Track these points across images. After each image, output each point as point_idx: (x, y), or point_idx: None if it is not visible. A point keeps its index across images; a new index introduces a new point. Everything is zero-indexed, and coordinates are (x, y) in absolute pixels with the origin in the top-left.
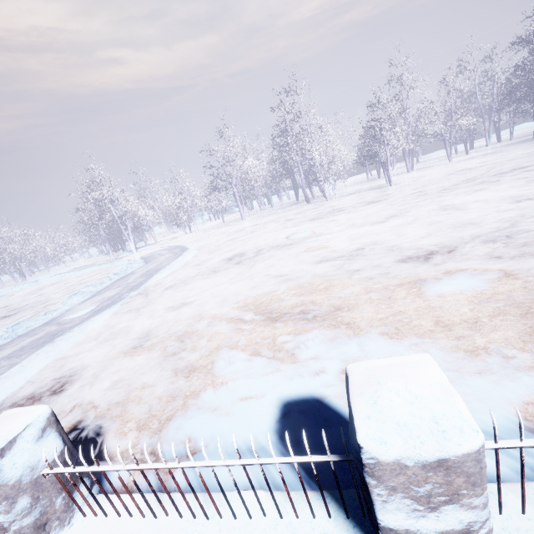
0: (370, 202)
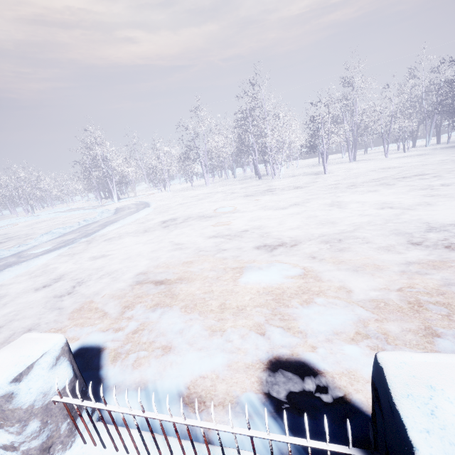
0: (297, 187)
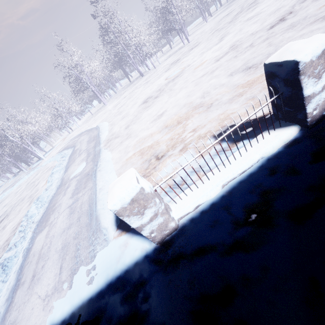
0: (191, 49)
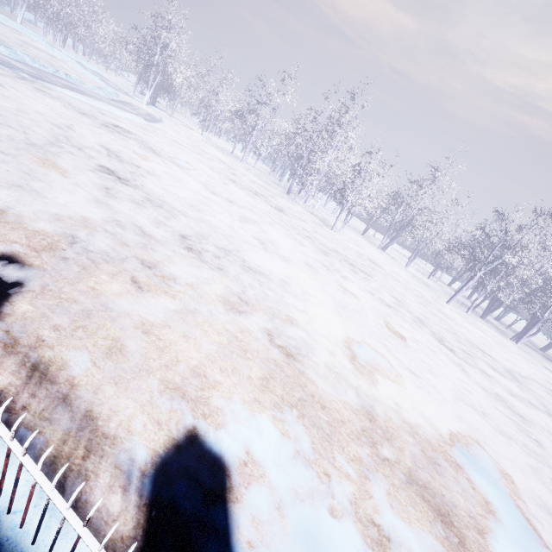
0: (282, 210)
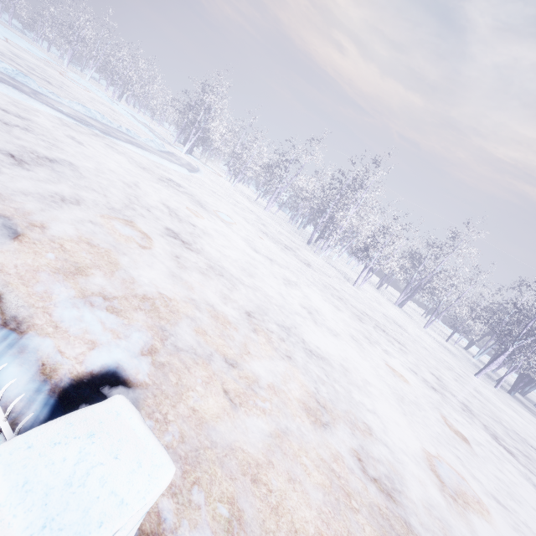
0: (310, 265)
